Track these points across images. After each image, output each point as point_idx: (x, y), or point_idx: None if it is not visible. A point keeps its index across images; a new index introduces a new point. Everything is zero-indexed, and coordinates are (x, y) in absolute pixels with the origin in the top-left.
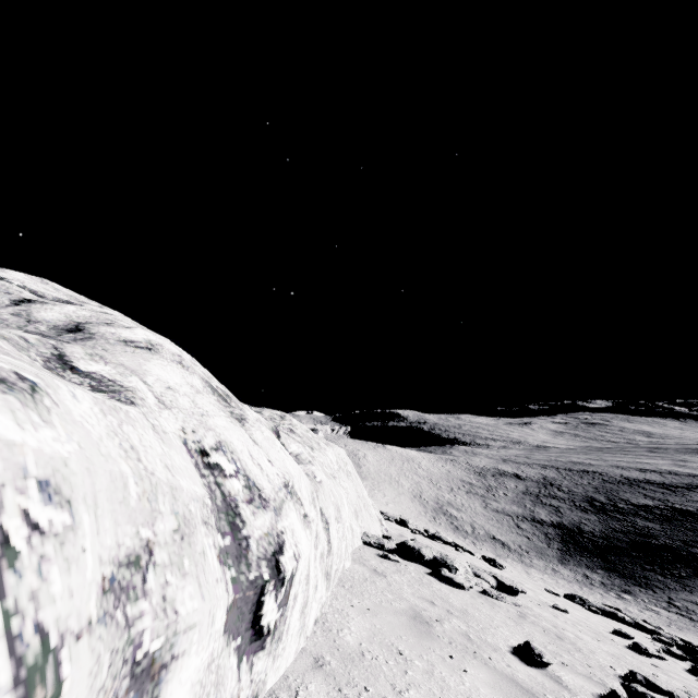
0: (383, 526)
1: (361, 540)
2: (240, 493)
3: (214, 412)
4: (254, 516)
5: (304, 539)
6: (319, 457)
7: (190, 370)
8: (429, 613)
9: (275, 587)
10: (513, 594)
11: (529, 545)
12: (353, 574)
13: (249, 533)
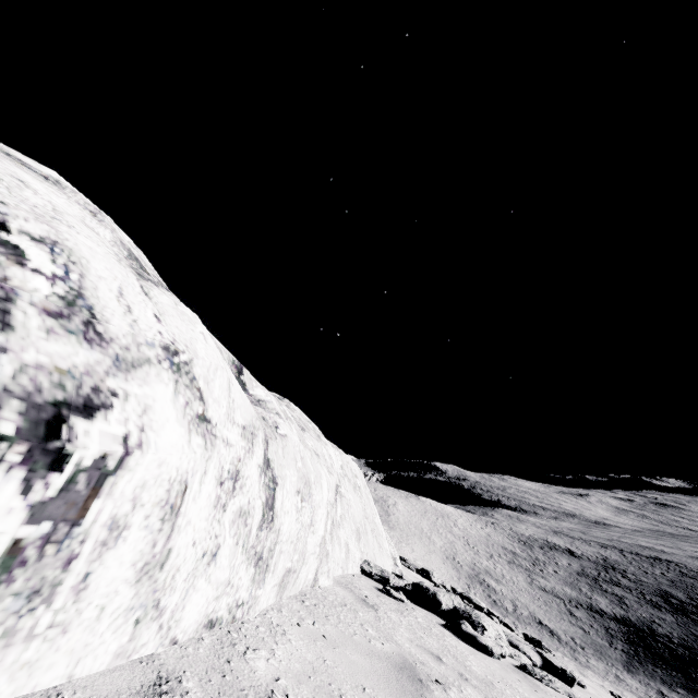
0: (397, 566)
1: (360, 568)
2: (36, 294)
3: (89, 237)
4: (48, 335)
5: (176, 437)
6: (309, 439)
7: (104, 223)
8: (428, 669)
9: (28, 461)
10: (565, 683)
11: (585, 640)
12: (328, 594)
13: (7, 345)
